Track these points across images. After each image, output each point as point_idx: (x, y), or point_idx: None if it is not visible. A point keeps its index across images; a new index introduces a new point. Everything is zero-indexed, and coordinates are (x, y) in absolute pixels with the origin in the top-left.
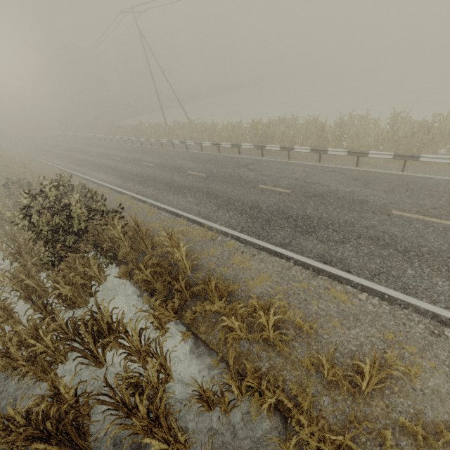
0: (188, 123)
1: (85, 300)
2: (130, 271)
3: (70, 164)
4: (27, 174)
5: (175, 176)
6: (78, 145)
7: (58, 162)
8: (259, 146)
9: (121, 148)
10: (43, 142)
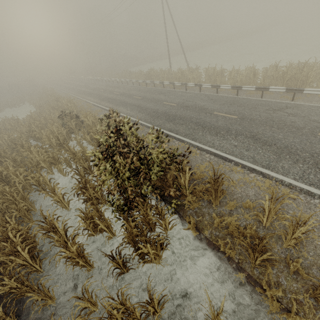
0: (194, 69)
1: (158, 256)
2: (196, 223)
3: (101, 101)
4: (73, 108)
5: (203, 116)
6: (102, 87)
7: (90, 99)
8: (293, 90)
9: (138, 89)
10: (76, 84)
